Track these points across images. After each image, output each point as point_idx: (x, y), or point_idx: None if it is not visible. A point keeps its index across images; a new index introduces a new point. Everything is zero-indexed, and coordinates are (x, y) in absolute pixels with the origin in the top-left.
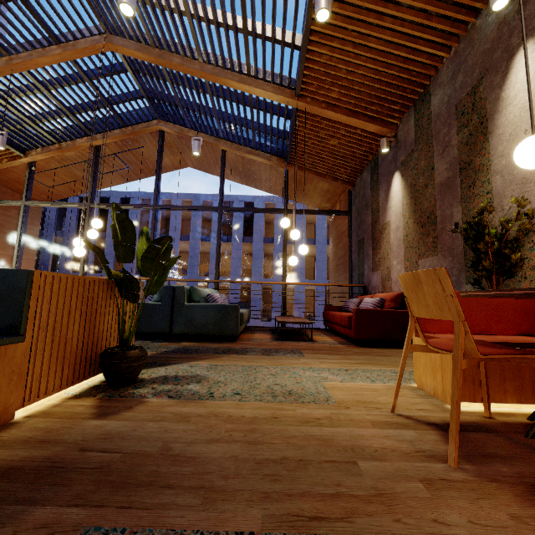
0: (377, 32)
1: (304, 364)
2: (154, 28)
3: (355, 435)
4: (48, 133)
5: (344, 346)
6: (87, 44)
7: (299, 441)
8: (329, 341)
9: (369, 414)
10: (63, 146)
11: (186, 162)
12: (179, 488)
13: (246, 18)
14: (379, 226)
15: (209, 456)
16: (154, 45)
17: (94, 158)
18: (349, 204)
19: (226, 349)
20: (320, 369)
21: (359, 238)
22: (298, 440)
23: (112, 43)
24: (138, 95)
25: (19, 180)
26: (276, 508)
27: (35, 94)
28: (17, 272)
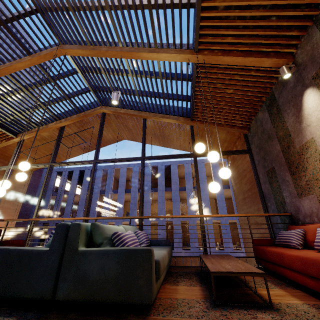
0: None
1: None
2: (87, 29)
3: None
4: (31, 120)
5: None
6: (47, 52)
7: None
8: (301, 307)
9: None
10: (40, 129)
11: (123, 136)
12: None
13: None
14: (296, 149)
15: None
16: (89, 44)
17: (58, 134)
18: (247, 144)
19: None
20: None
21: (268, 168)
22: None
23: (63, 48)
24: (86, 89)
25: None
26: None
27: (19, 93)
28: None
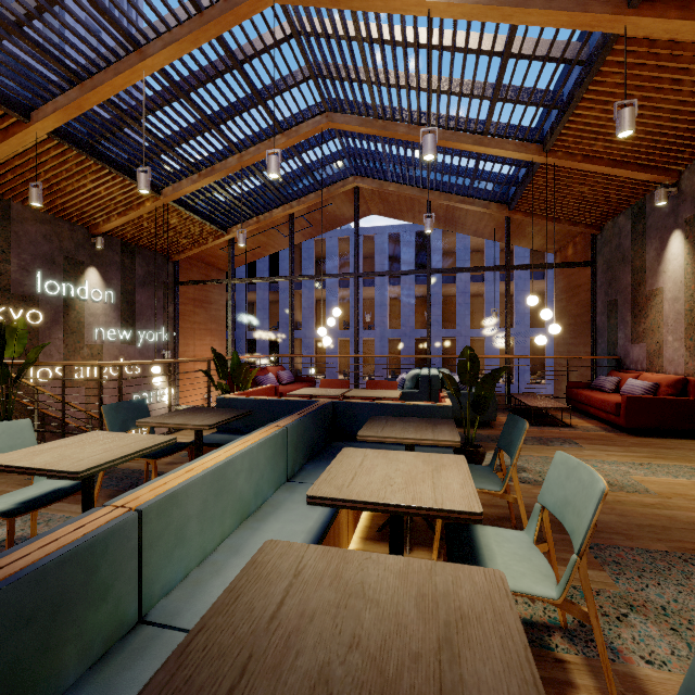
0: (670, 94)
1: (593, 456)
2: (382, 104)
3: (689, 516)
4: (250, 209)
5: (614, 434)
6: (309, 128)
7: (652, 517)
8: (590, 427)
9: (690, 503)
10: (261, 219)
11: (371, 210)
12: (606, 532)
13: (499, 91)
14: (646, 291)
15: (602, 520)
16: (377, 117)
17: (290, 227)
18: (593, 252)
19: (497, 436)
20: (613, 462)
21: (610, 298)
22: (650, 516)
23: (333, 121)
24: (340, 158)
25: (213, 254)
26: (669, 544)
27: (249, 179)
28: (445, 407)
